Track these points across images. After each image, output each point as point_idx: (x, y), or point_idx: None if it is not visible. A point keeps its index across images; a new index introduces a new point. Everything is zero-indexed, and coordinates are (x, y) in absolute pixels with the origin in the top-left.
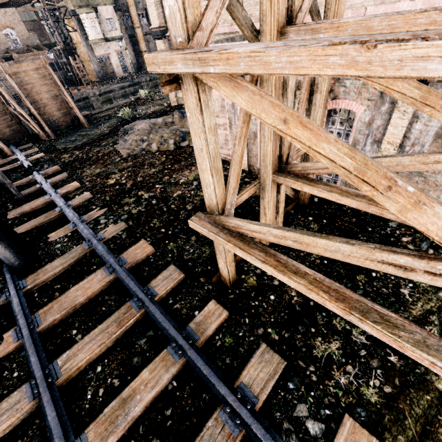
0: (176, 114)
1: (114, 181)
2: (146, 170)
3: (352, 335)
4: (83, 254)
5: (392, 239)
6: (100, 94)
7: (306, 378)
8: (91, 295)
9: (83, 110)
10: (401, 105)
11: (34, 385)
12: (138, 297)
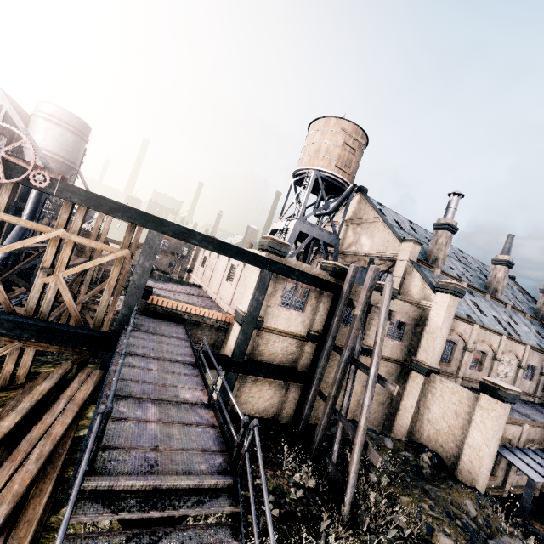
0: None
1: None
2: None
3: None
4: None
5: None
6: None
7: None
8: None
9: None
10: None
11: None
12: None
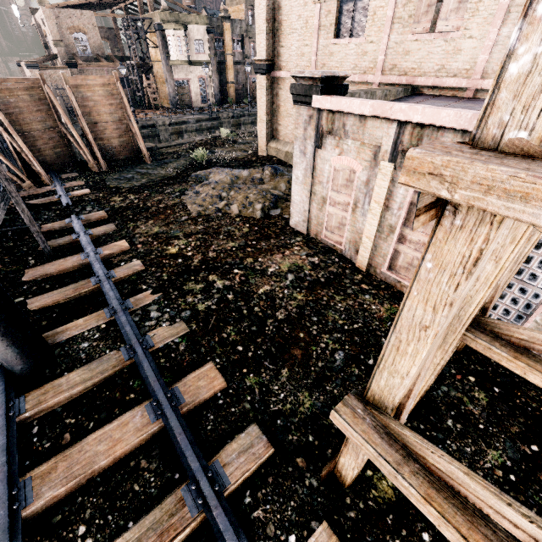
0: (267, 169)
1: (177, 250)
2: (222, 243)
3: None
4: (118, 368)
5: None
6: (170, 124)
7: None
8: (120, 456)
9: (147, 140)
10: None
11: None
12: (196, 482)
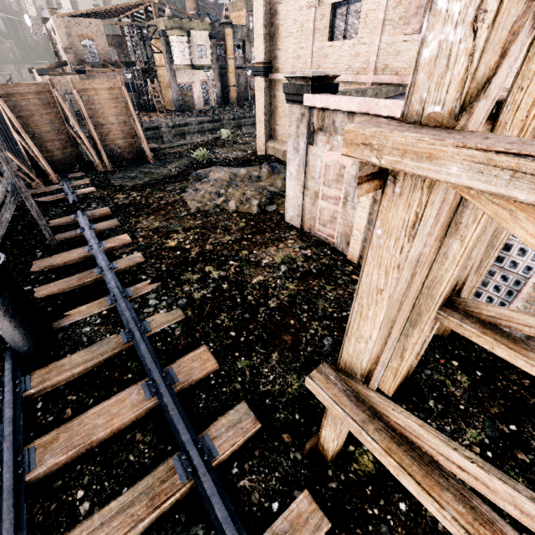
0: (265, 167)
1: (176, 243)
2: (219, 236)
3: None
4: (117, 350)
5: None
6: (173, 126)
7: None
8: (117, 429)
9: (150, 141)
10: None
11: None
12: (187, 452)
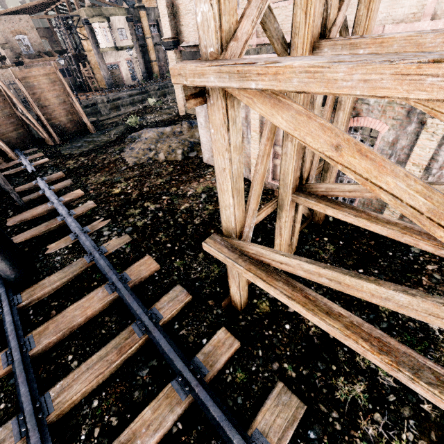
0: (185, 124)
1: (120, 190)
2: (153, 180)
3: (378, 376)
4: (83, 268)
5: (416, 267)
6: (108, 101)
7: (329, 426)
8: (90, 316)
9: (91, 116)
10: (430, 126)
11: (22, 421)
12: (141, 320)
